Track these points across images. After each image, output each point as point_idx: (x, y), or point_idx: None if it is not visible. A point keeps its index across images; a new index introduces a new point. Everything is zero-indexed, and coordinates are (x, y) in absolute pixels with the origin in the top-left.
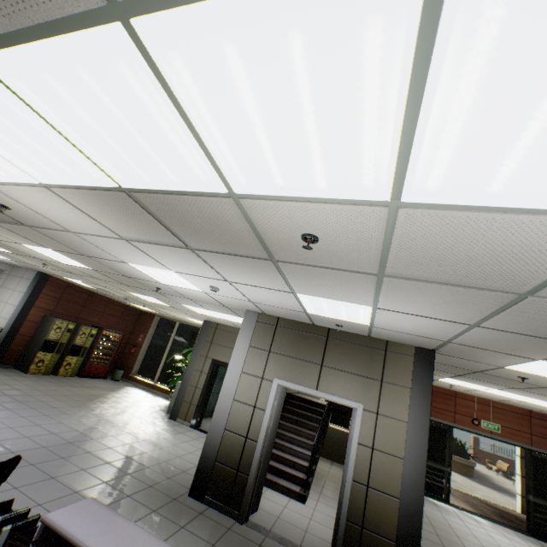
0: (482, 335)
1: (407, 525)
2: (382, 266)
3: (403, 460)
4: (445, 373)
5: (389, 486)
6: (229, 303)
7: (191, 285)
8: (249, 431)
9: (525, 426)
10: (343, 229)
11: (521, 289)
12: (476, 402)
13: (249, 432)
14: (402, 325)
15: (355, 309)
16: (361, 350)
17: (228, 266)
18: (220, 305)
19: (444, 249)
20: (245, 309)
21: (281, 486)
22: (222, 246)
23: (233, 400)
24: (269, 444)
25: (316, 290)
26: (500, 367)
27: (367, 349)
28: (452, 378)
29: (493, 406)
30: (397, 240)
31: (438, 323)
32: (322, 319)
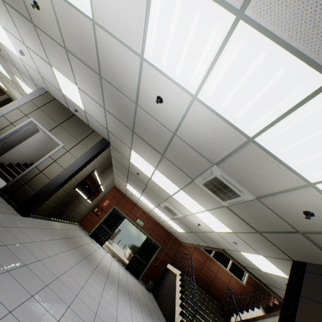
0: (111, 120)
1: (46, 189)
2: (64, 41)
3: (64, 169)
4: (124, 177)
5: (50, 175)
6: (34, 77)
7: (13, 47)
8: (1, 131)
9: (152, 227)
10: (43, 1)
11: (98, 70)
12: (141, 211)
13: (0, 131)
14: (91, 109)
15: (74, 89)
16: (81, 128)
17: (21, 25)
18: (31, 80)
19: (71, 29)
20: (42, 87)
21: (8, 179)
22: (13, 2)
23: (3, 116)
24: (9, 145)
25: (56, 63)
26: (130, 163)
27: (84, 129)
28: (128, 183)
29: (146, 215)
30: (58, 17)
31: (97, 106)
32: (70, 102)
